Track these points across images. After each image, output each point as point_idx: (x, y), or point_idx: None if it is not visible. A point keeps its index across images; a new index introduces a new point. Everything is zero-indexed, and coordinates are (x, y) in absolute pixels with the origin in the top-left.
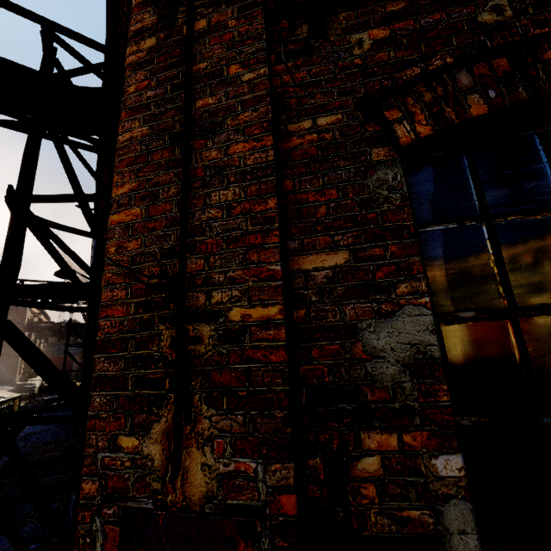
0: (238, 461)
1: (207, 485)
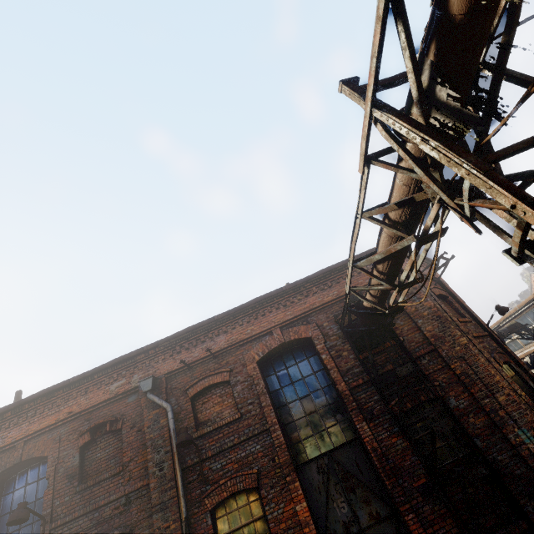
0: None
1: None
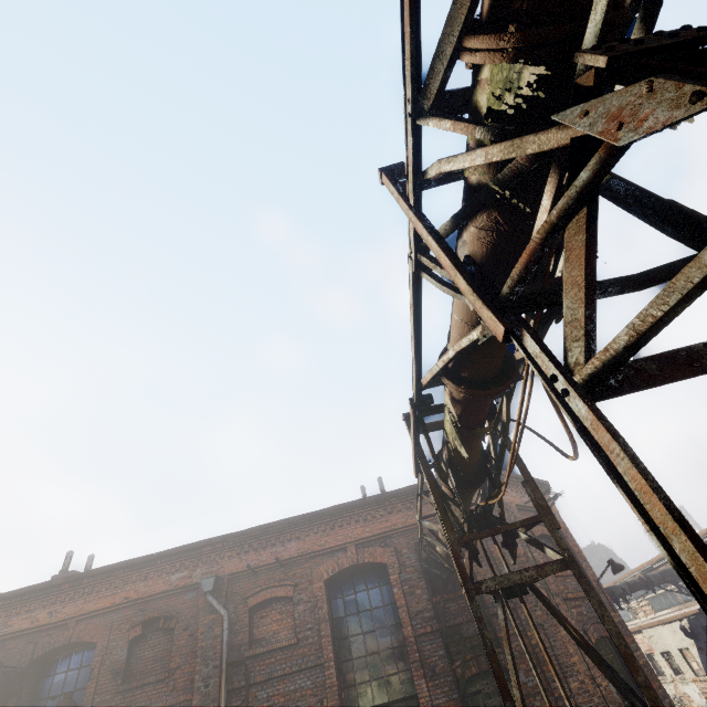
0: None
1: None
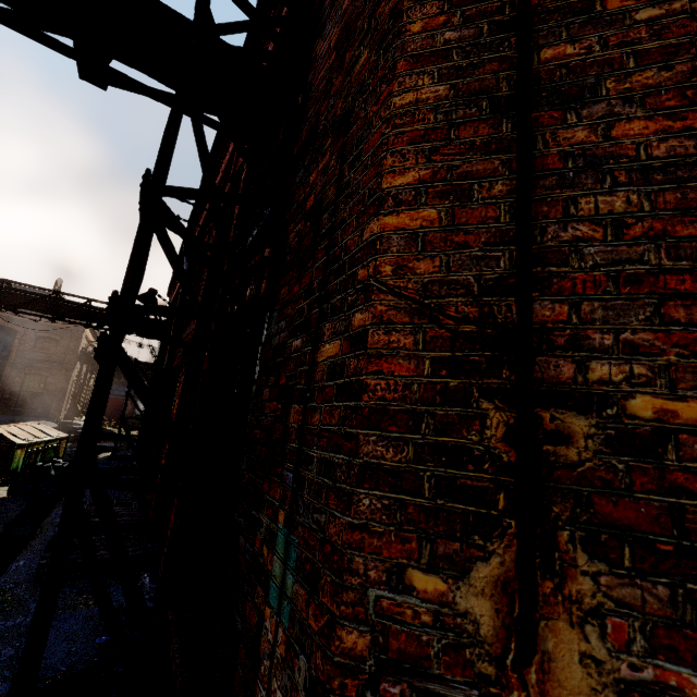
0: (661, 666)
1: (593, 693)
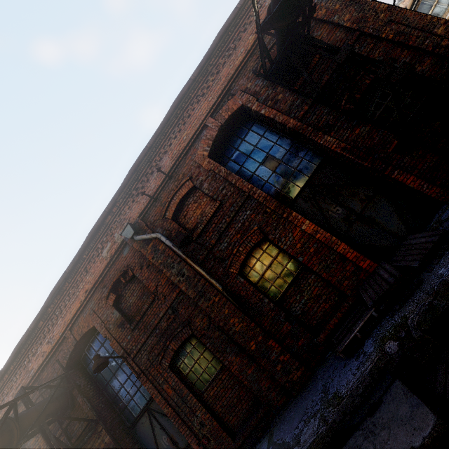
0: None
1: None
